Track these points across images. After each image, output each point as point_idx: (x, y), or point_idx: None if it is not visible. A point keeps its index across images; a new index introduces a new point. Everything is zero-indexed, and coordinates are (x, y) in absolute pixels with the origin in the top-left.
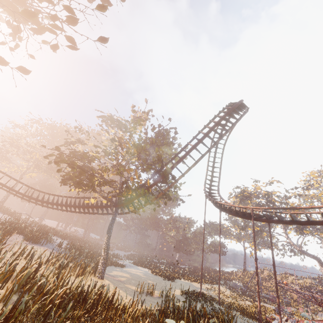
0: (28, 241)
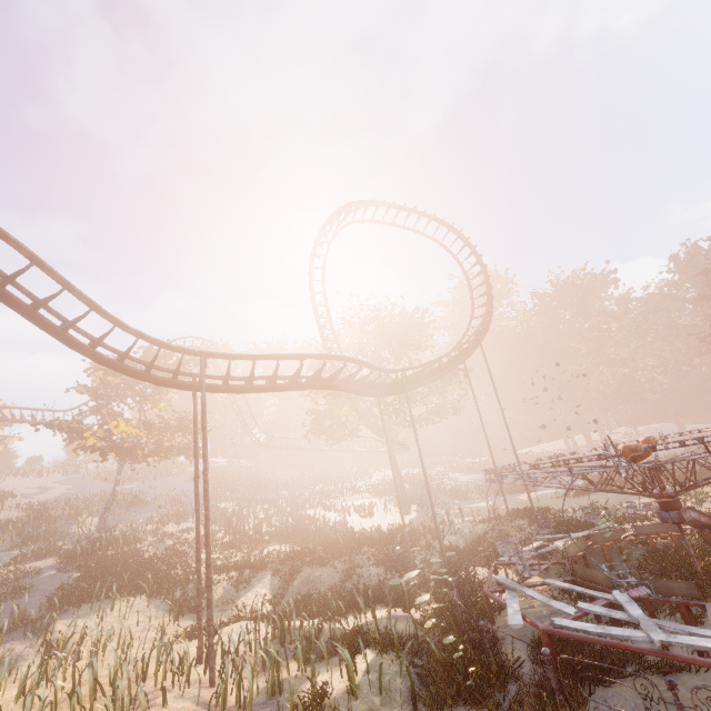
0: (373, 496)
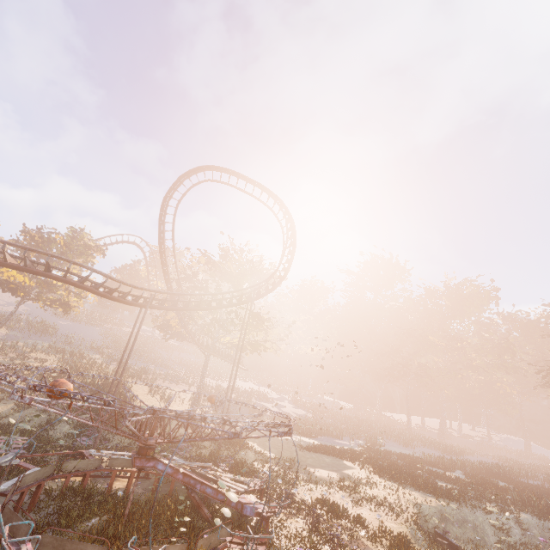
0: None
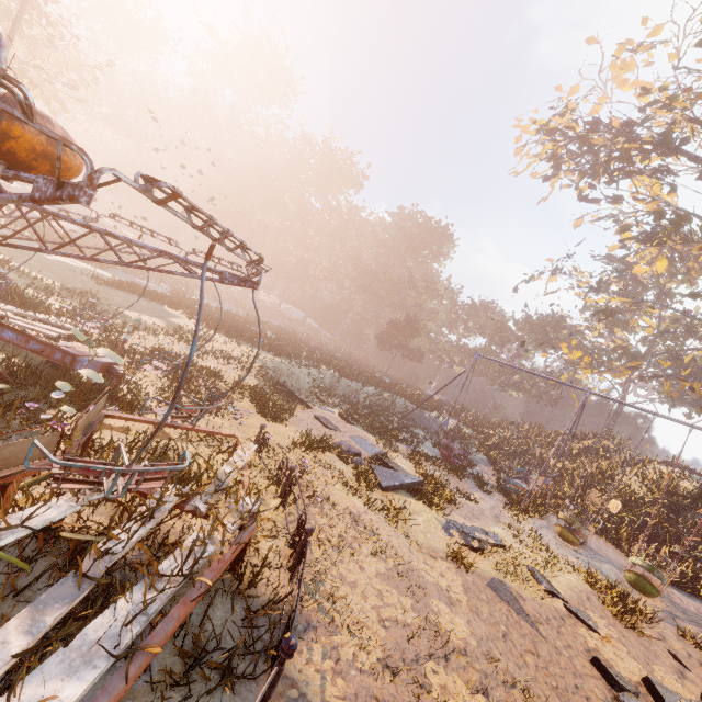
0: None
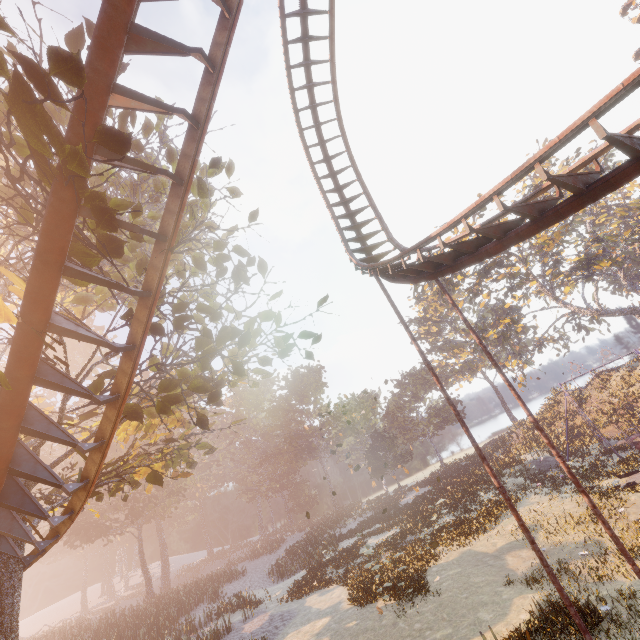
0: None
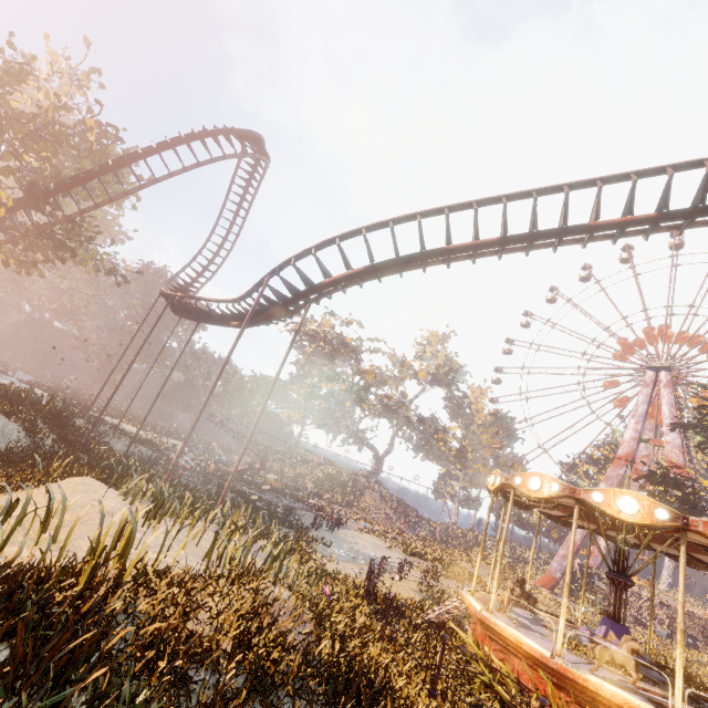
0: None
